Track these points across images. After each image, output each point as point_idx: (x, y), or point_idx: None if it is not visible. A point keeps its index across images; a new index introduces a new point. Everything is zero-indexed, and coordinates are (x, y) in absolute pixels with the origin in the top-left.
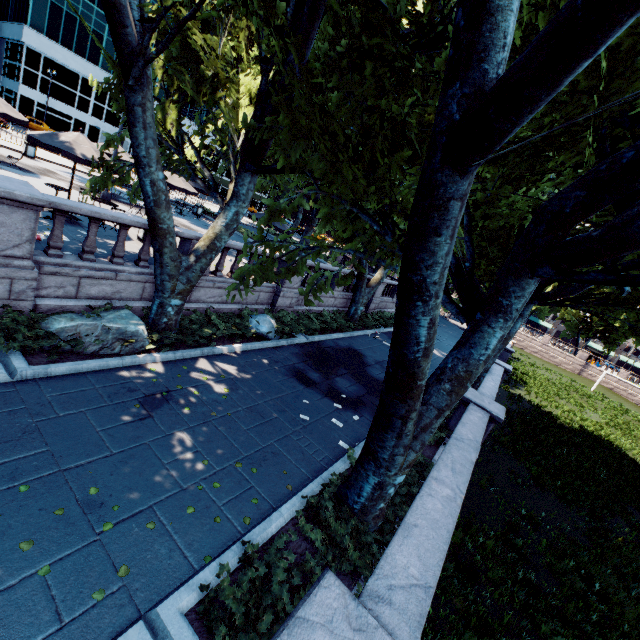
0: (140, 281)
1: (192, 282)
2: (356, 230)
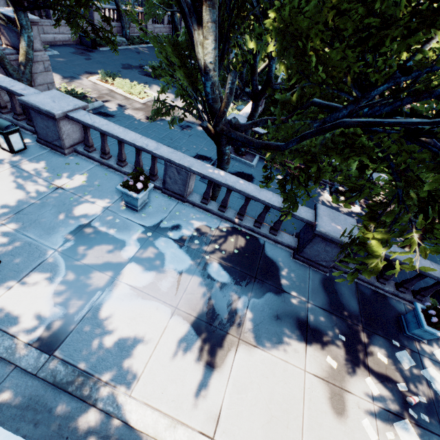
0: (116, 27)
1: (130, 24)
2: (164, 2)
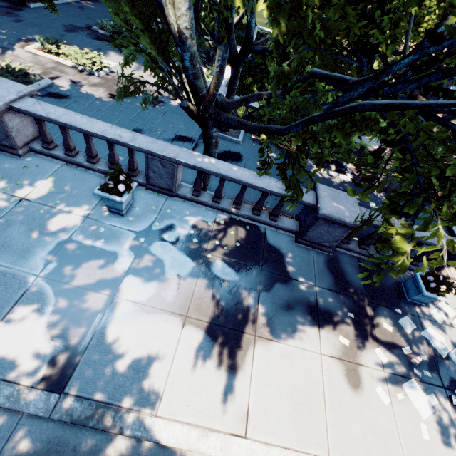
0: None
1: None
2: None
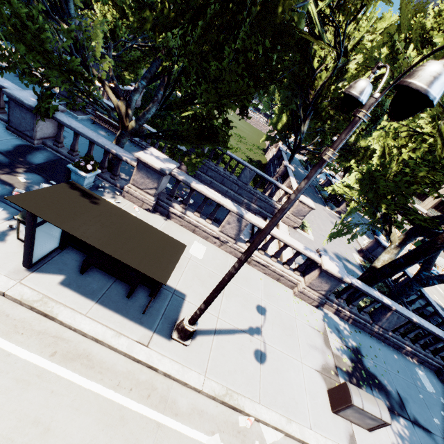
0: None
1: None
2: None
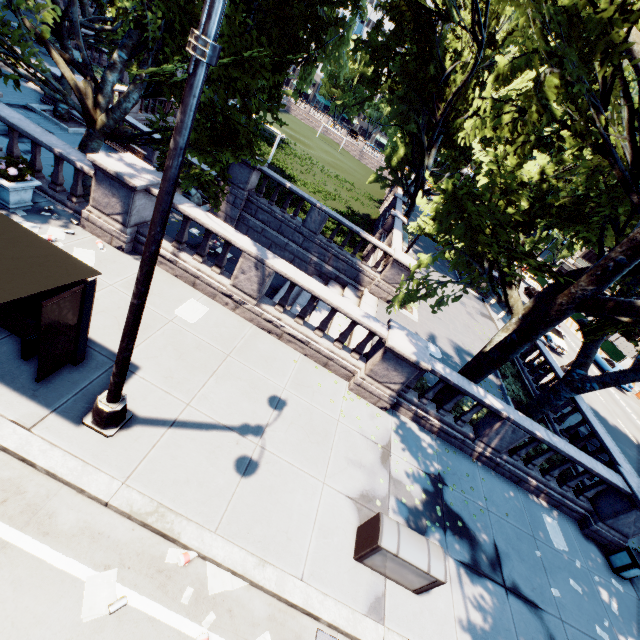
0: None
1: None
2: None
